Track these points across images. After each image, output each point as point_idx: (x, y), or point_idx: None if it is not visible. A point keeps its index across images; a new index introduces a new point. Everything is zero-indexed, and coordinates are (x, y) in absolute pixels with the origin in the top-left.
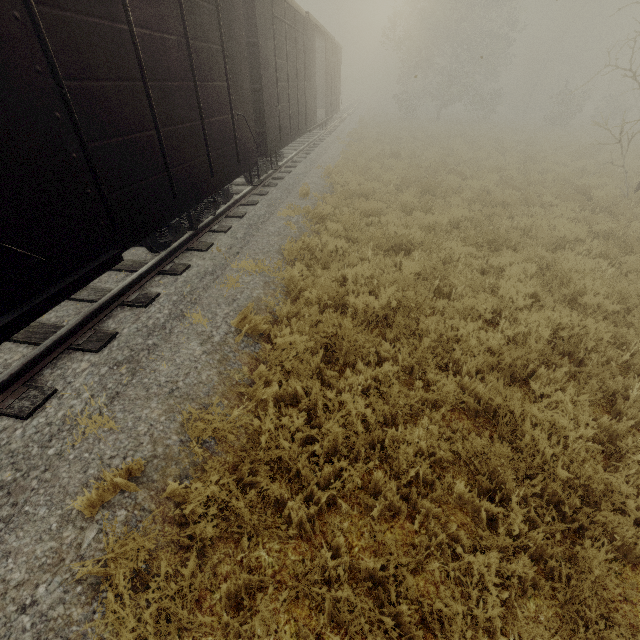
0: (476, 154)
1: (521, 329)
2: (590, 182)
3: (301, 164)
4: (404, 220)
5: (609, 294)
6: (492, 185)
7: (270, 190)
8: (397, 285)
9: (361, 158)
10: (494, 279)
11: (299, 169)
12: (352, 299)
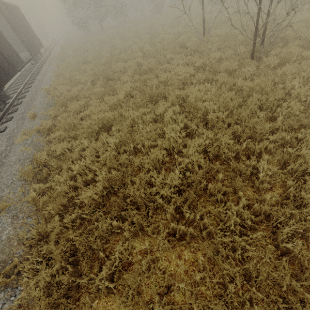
0: (127, 44)
1: (187, 161)
2: (183, 38)
3: (28, 93)
4: (99, 107)
5: (219, 106)
6: (140, 60)
7: (8, 124)
8: (105, 167)
9: (66, 72)
10: (162, 124)
11: (27, 97)
12: (77, 200)
